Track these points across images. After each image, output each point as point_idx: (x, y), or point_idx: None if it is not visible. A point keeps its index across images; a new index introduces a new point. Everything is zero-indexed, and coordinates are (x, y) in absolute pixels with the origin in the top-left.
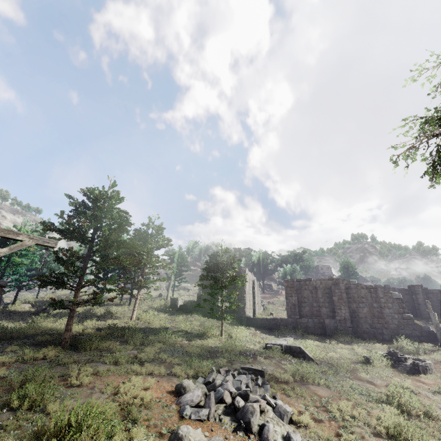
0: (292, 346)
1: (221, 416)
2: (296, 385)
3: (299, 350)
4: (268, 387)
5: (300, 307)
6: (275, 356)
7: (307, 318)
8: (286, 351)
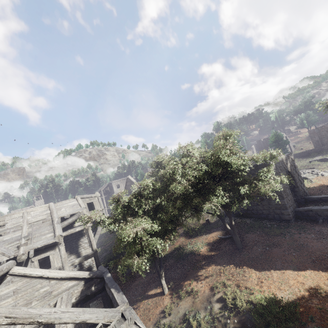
0: (322, 159)
1: (309, 175)
2: (327, 168)
3: (326, 159)
4: (318, 170)
5: (321, 141)
6: (316, 164)
7: (327, 145)
8: (320, 161)
